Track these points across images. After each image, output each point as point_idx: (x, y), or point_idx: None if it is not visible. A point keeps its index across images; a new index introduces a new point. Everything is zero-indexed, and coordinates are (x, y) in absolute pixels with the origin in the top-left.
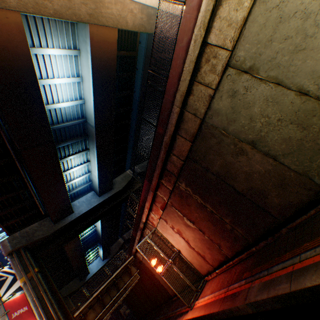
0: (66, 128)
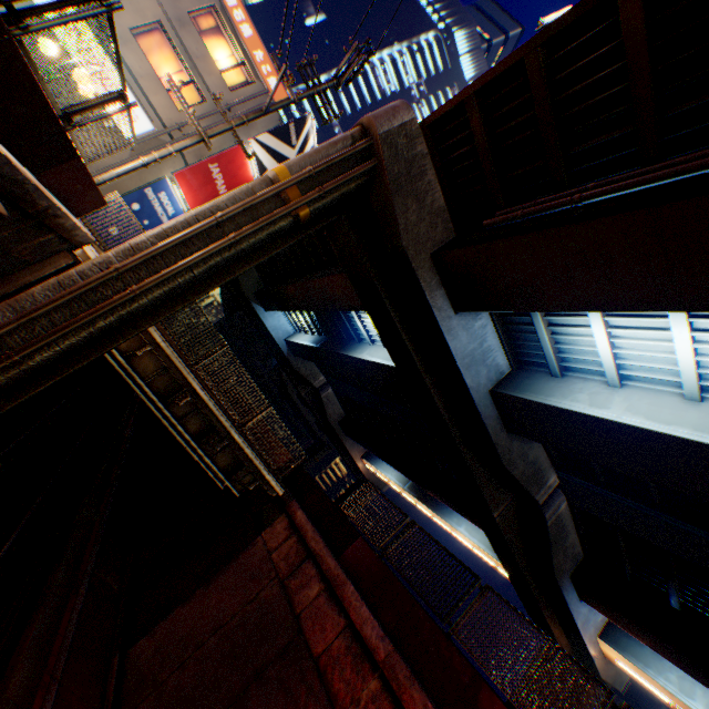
0: None
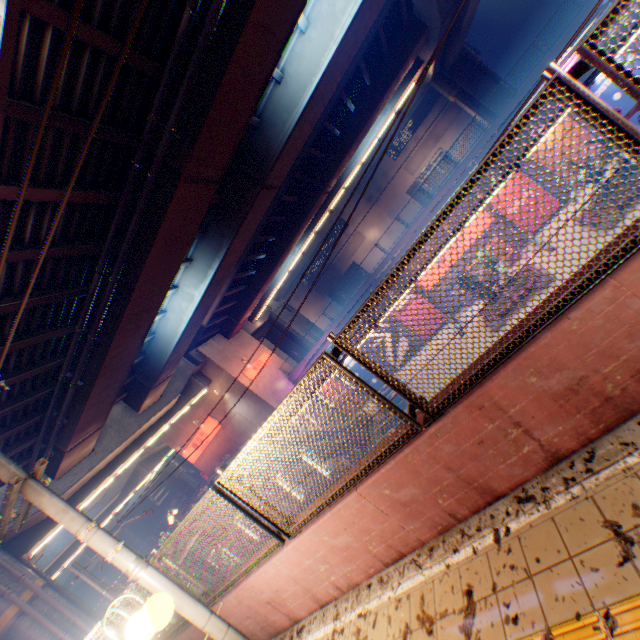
0: None
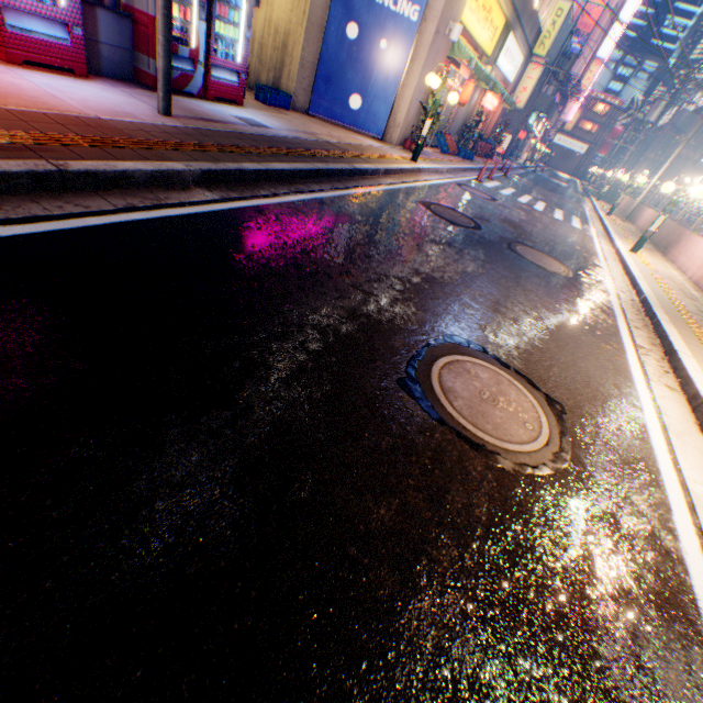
0: None
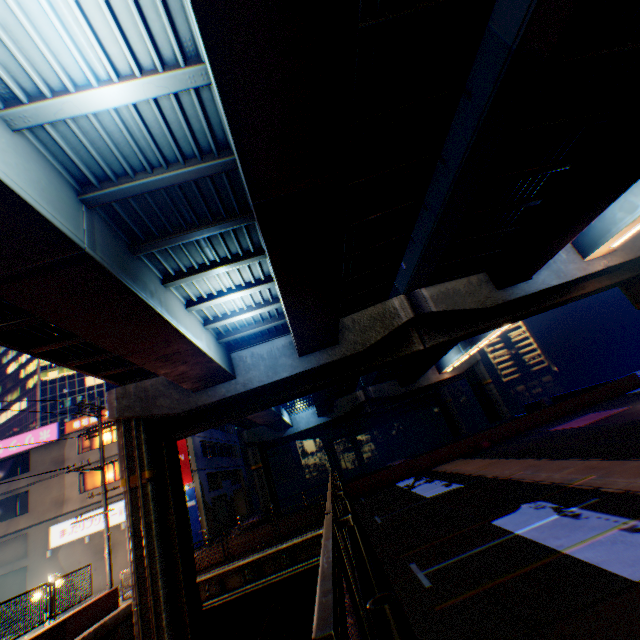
0: (168, 188)
